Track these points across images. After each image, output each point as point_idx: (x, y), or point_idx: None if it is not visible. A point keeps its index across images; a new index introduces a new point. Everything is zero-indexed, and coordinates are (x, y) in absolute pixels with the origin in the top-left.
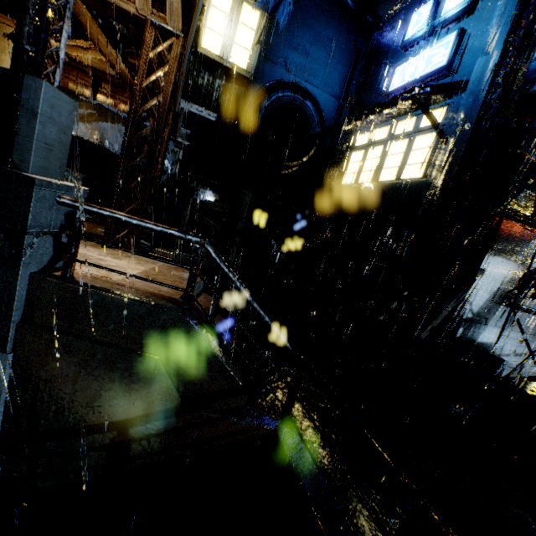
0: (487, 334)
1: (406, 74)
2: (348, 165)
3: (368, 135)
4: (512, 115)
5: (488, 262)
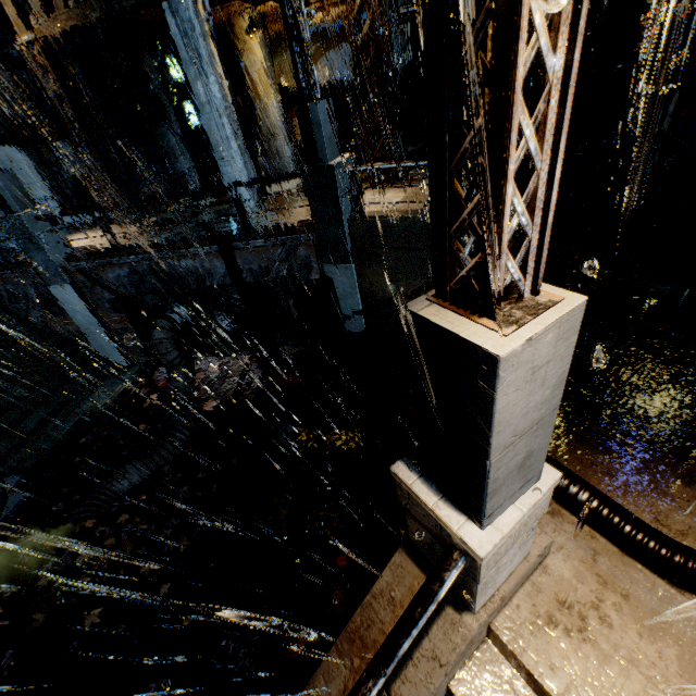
0: None
1: None
2: None
3: None
4: None
5: None
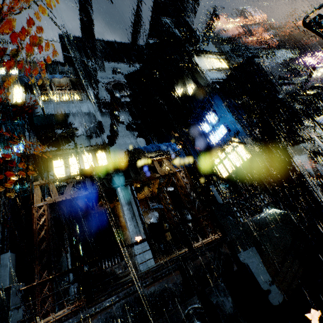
0: None
1: (216, 138)
2: (219, 171)
3: (217, 159)
4: (256, 128)
5: (298, 159)
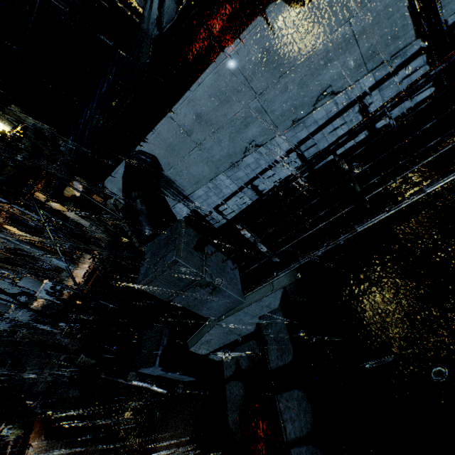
0: (180, 211)
1: None
2: None
3: None
4: None
5: (108, 190)
